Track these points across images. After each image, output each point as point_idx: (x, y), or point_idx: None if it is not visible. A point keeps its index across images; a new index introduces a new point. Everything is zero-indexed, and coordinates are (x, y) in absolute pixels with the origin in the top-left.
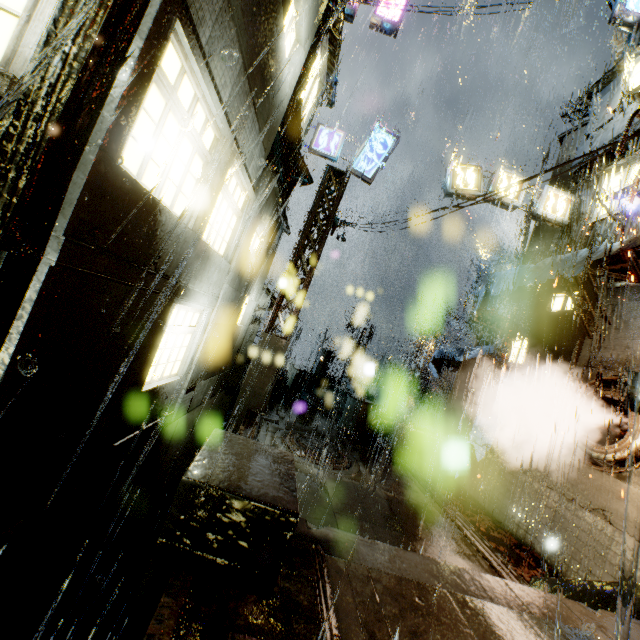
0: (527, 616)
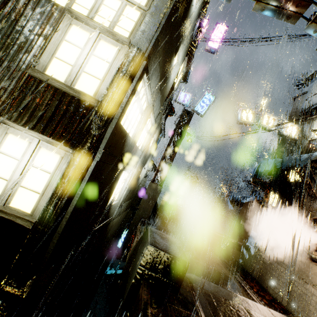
0: None
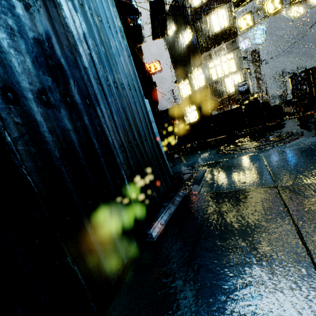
0: None
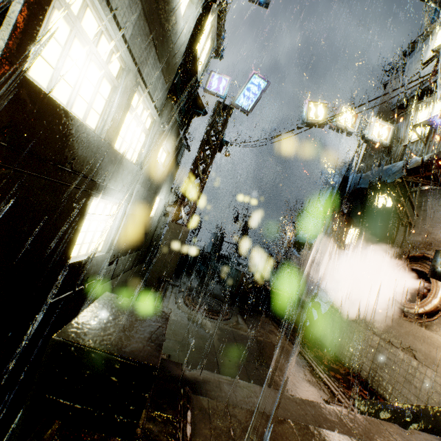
0: (354, 440)
